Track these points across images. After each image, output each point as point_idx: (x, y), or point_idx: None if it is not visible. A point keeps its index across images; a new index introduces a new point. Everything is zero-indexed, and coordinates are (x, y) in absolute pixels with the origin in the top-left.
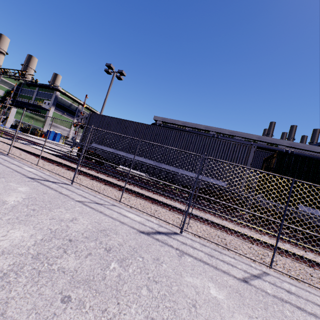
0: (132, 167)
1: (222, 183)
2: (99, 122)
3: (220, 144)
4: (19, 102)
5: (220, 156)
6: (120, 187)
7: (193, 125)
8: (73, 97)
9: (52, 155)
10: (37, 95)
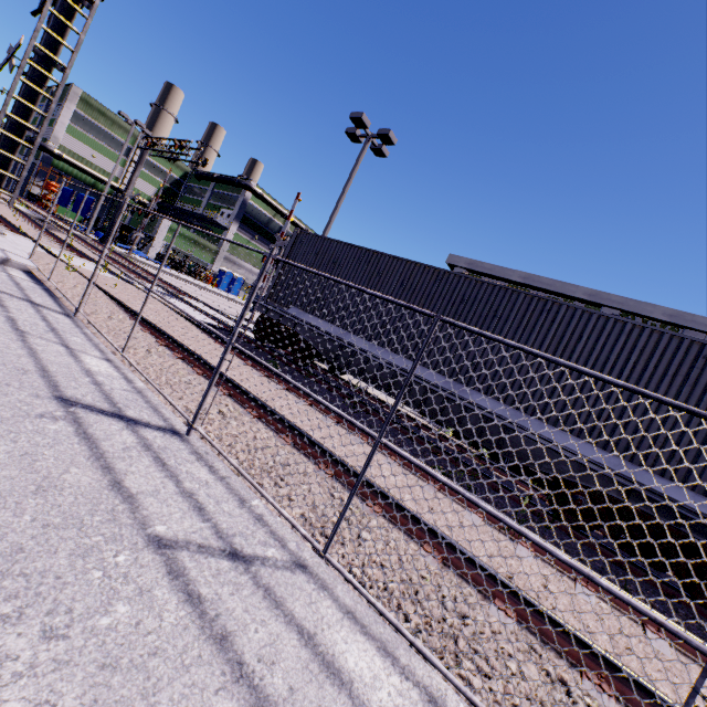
0: (382, 385)
1: (693, 498)
2: (314, 256)
3: (698, 358)
4: (178, 211)
5: (693, 400)
6: (336, 465)
7: (554, 286)
8: (277, 205)
9: (195, 325)
10: (211, 198)
